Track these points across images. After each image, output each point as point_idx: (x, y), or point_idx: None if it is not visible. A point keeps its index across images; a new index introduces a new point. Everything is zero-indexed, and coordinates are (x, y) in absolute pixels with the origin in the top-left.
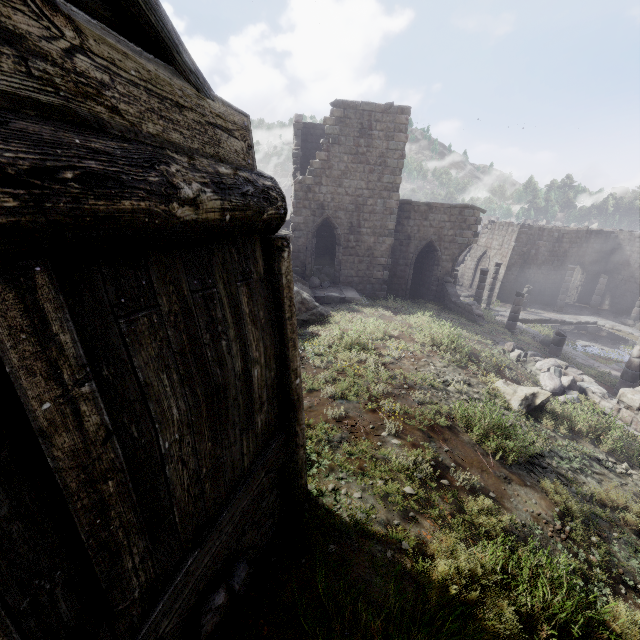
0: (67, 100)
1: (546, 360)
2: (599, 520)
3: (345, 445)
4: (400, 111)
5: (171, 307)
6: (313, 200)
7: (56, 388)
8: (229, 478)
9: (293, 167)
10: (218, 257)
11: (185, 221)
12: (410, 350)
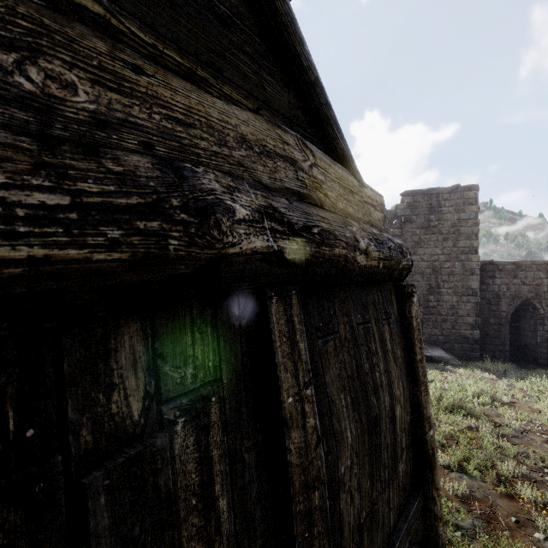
0: (309, 191)
1: None
2: None
3: (484, 537)
4: (467, 189)
5: (345, 334)
6: None
7: (295, 386)
8: (380, 534)
9: None
10: (370, 297)
11: (360, 265)
12: (536, 423)
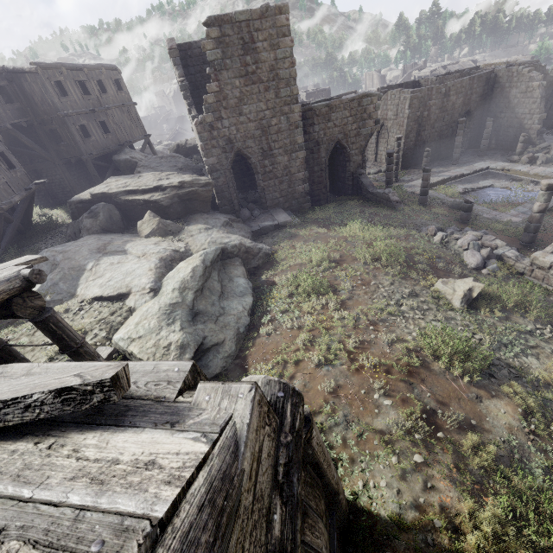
0: None
1: (465, 237)
2: (549, 403)
3: (353, 429)
4: (278, 11)
5: None
6: (219, 137)
7: None
8: None
9: (186, 103)
10: None
11: None
12: (357, 275)
